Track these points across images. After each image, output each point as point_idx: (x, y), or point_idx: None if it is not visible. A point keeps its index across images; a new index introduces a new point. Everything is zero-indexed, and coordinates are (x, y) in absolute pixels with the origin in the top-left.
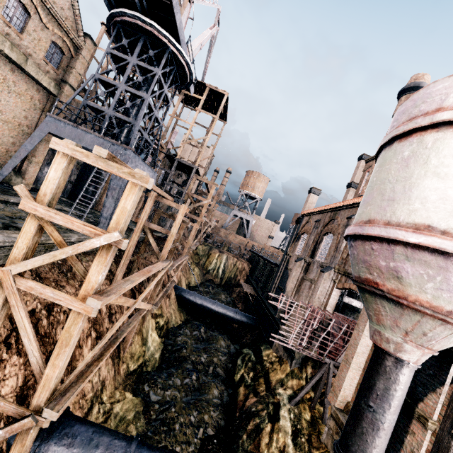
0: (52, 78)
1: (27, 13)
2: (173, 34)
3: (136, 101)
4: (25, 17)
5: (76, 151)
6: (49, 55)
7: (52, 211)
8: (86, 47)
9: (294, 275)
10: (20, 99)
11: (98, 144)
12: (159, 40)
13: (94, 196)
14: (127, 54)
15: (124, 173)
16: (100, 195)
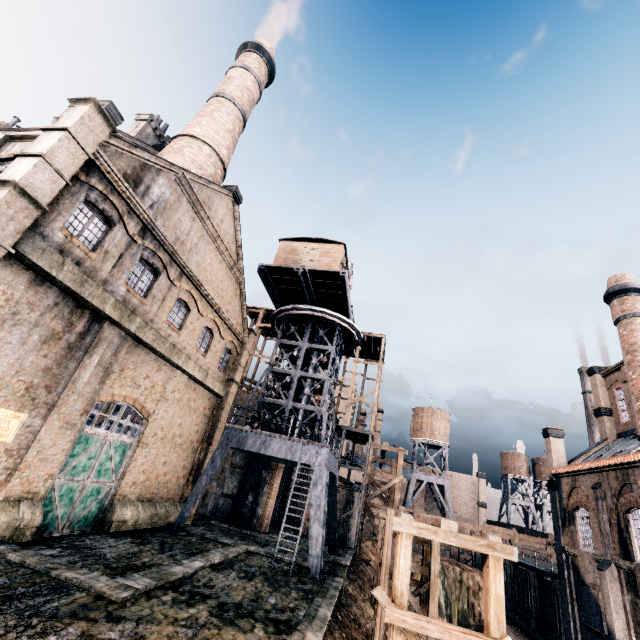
0: (221, 380)
1: (211, 334)
2: (340, 310)
3: (316, 385)
4: (209, 338)
5: (422, 528)
6: (220, 361)
7: (422, 618)
8: (249, 340)
9: (614, 600)
10: (195, 414)
11: (286, 448)
12: (327, 320)
13: (254, 509)
14: (288, 336)
15: (481, 545)
16: (263, 505)
